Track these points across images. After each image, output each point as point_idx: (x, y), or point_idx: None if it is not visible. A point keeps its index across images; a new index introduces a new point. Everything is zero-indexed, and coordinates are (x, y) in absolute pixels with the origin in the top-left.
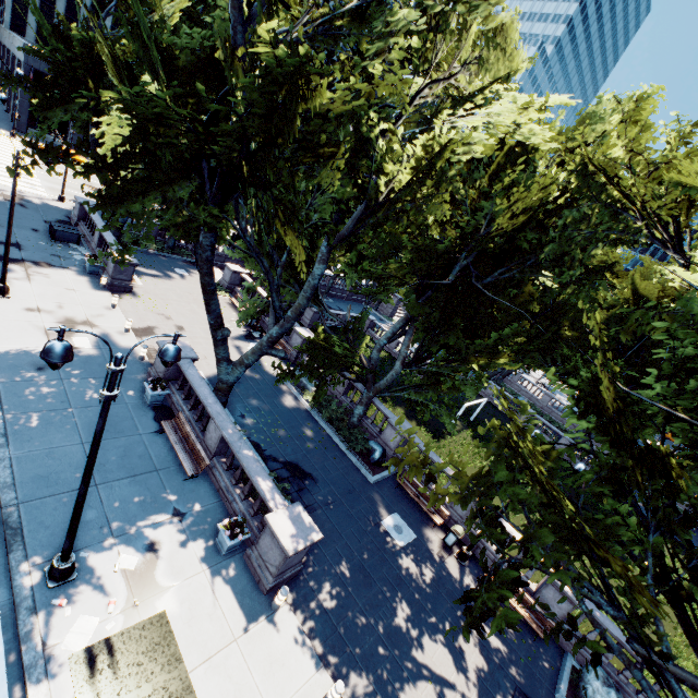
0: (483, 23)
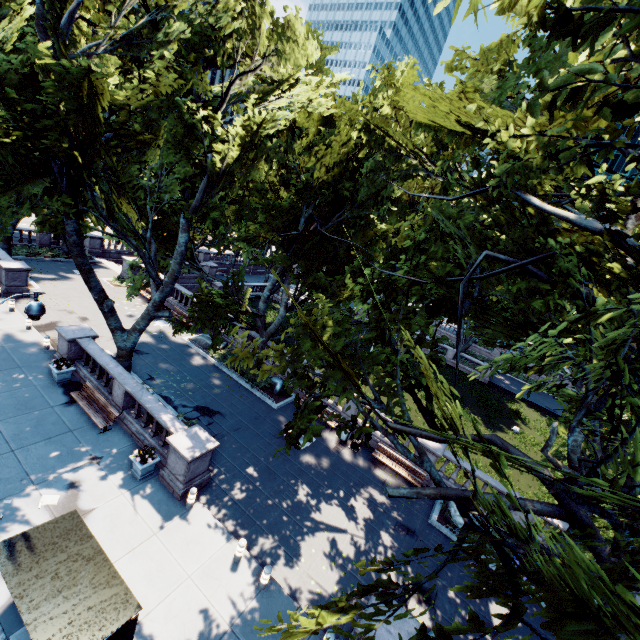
0: (274, 22)
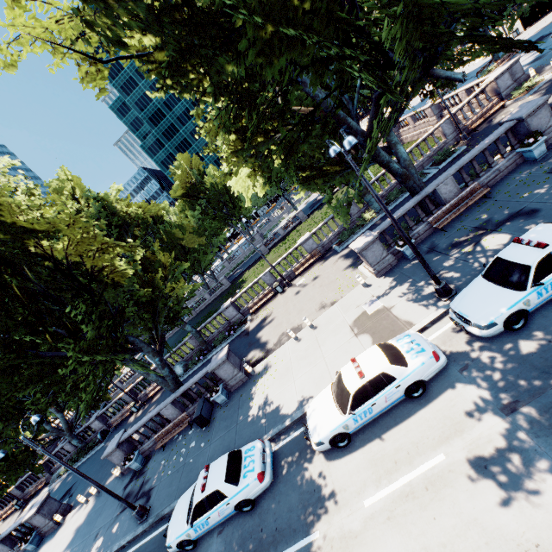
0: None
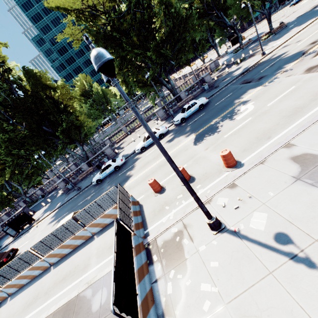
0: None
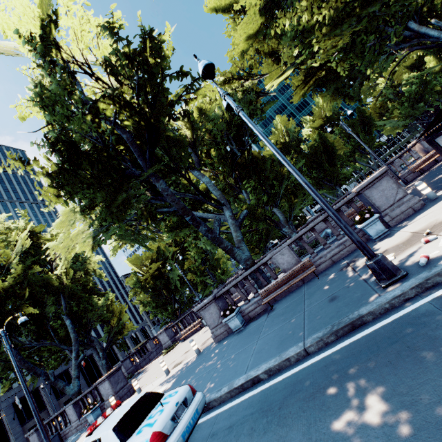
0: None
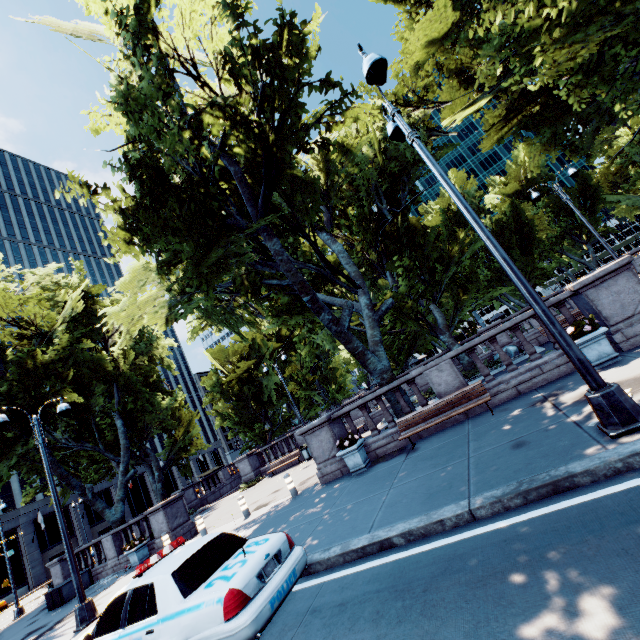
0: None
